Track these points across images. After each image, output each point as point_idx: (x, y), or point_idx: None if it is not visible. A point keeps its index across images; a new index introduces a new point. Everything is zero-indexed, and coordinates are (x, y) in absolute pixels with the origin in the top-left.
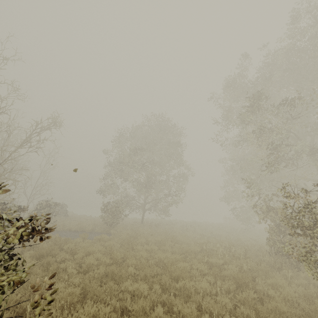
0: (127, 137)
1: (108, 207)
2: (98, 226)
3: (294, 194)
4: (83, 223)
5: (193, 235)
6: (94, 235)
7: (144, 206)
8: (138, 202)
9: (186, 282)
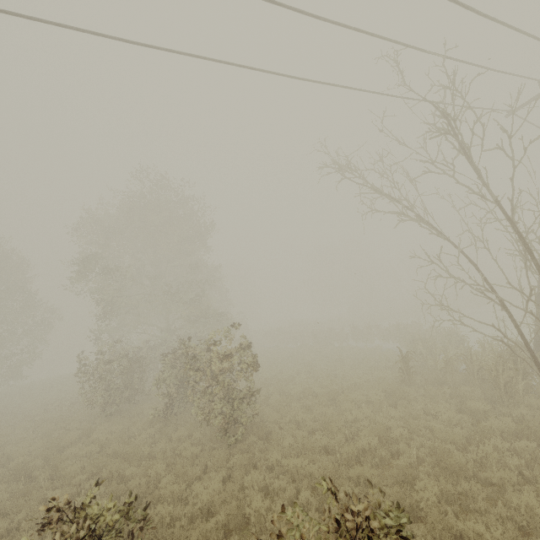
0: None
1: None
2: None
3: (82, 358)
4: None
5: (49, 397)
6: None
7: None
8: None
9: (1, 439)
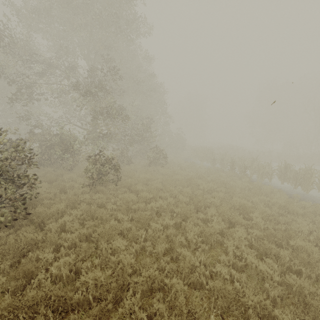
0: None
1: None
2: None
3: None
4: None
5: None
6: None
7: None
8: None
9: None
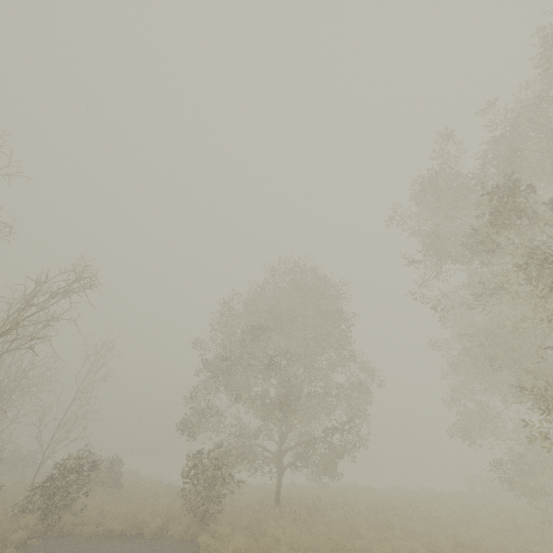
0: (237, 310)
1: (197, 468)
2: (176, 518)
3: None
4: (141, 513)
5: (407, 550)
6: (159, 552)
7: (280, 460)
8: (266, 449)
9: None
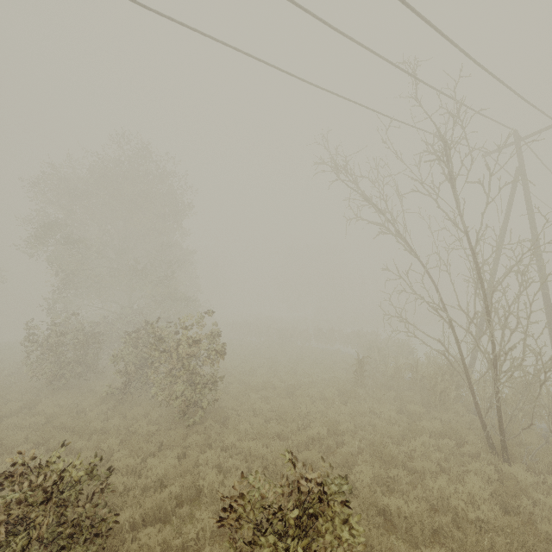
0: None
1: None
2: None
3: (32, 327)
4: None
5: None
6: None
7: None
8: None
9: None
